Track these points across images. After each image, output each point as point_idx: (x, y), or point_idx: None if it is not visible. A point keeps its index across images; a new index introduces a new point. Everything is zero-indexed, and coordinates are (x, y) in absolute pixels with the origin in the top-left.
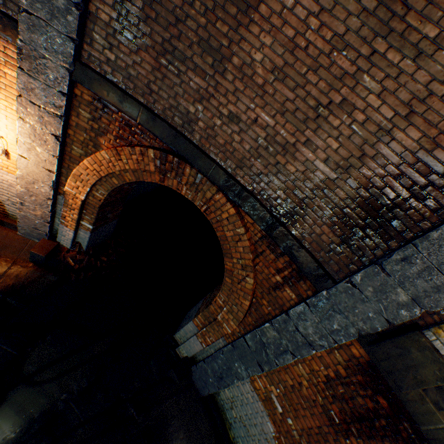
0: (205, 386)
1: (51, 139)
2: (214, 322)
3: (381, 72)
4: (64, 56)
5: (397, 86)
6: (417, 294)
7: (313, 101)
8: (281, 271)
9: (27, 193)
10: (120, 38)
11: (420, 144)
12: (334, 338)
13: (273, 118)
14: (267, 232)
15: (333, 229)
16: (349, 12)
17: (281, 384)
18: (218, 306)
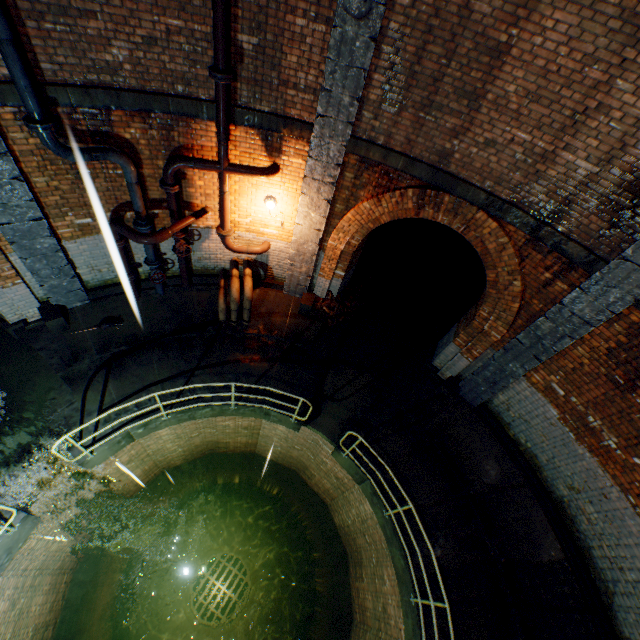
0: (476, 396)
1: (323, 204)
2: (480, 334)
3: (632, 75)
4: (343, 138)
5: None
6: None
7: (569, 112)
8: (549, 268)
9: (297, 255)
10: (384, 109)
11: None
12: (610, 310)
13: (529, 134)
14: (532, 236)
15: (600, 217)
16: (596, 36)
17: (560, 371)
18: (482, 320)
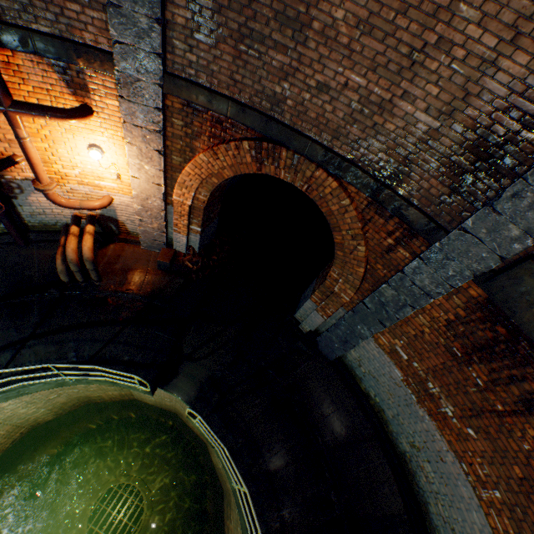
0: (331, 351)
1: (155, 155)
2: (332, 294)
3: None
4: (155, 74)
5: (499, 8)
6: (528, 226)
7: (406, 48)
8: (392, 234)
9: (143, 210)
10: (198, 37)
11: (529, 69)
12: (449, 284)
13: (364, 77)
14: (373, 198)
15: (441, 181)
16: None
17: (404, 336)
18: (333, 280)
